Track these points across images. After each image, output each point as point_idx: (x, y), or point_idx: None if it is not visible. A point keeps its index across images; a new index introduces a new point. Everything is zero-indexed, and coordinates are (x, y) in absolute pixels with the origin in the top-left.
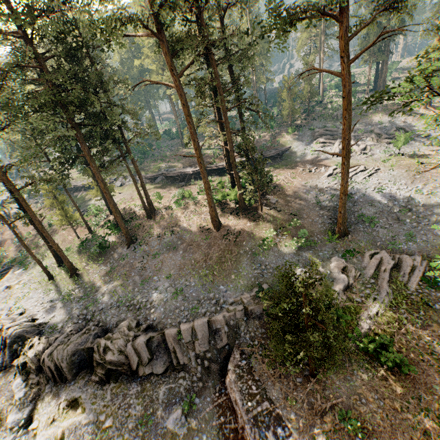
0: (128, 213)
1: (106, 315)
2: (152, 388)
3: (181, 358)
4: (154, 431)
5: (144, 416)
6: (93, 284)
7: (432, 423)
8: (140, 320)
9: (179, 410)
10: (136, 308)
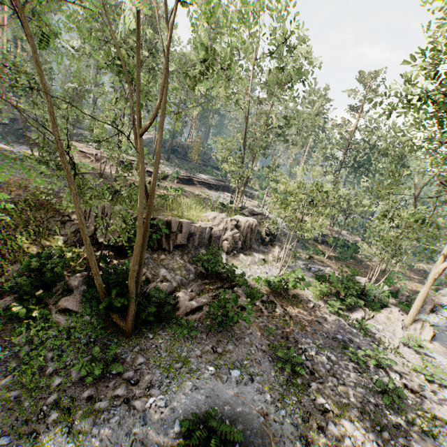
0: None
1: None
2: None
3: None
4: None
5: None
6: None
7: None
8: None
9: None
10: None
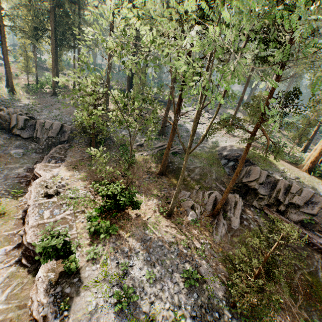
0: (65, 86)
1: (15, 106)
2: (15, 140)
3: (38, 134)
4: (3, 151)
5: (3, 145)
6: (19, 99)
7: (123, 179)
8: (30, 115)
9: (22, 151)
10: (32, 110)
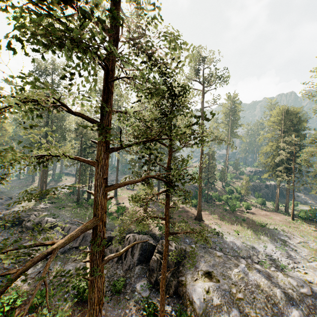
0: None
1: None
2: None
3: None
4: None
5: None
6: None
7: None
8: None
9: None
10: None
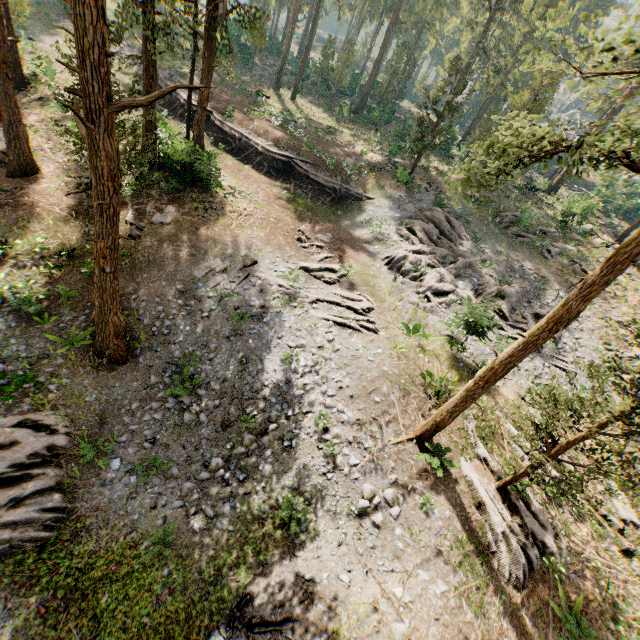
0: None
1: None
2: None
3: None
4: None
5: None
6: None
7: None
8: None
9: None
10: None
